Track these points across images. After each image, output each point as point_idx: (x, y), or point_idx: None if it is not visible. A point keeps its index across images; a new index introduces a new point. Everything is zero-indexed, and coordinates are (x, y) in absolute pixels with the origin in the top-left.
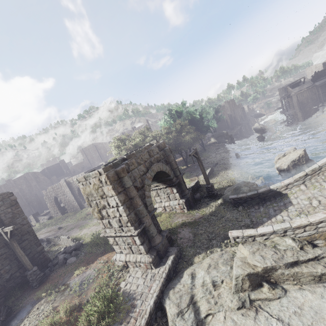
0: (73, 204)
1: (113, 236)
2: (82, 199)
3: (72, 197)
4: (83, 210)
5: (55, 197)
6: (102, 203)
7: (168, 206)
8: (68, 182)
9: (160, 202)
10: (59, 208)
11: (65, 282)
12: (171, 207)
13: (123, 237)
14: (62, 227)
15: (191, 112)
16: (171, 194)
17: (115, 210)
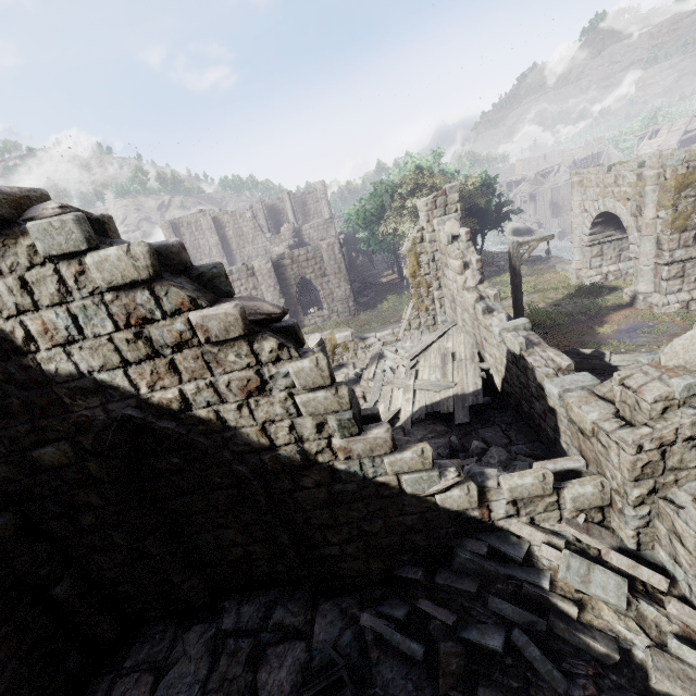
0: None
1: (686, 261)
2: (302, 307)
3: (278, 300)
4: (308, 330)
5: None
6: None
7: (617, 270)
8: (276, 263)
9: (598, 267)
10: None
11: (603, 341)
12: (621, 272)
13: None
14: None
15: (455, 173)
16: (628, 250)
17: None
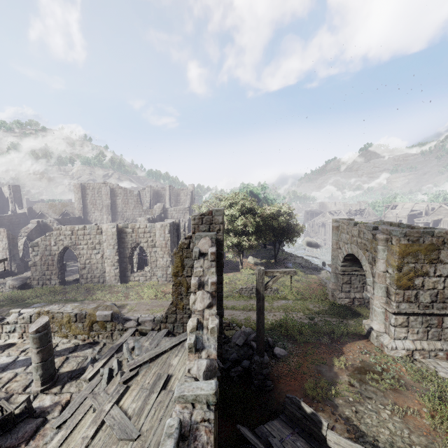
0: (107, 270)
1: (409, 314)
2: (131, 265)
3: (114, 257)
4: (129, 285)
5: (65, 248)
6: (425, 269)
7: (361, 298)
8: (121, 229)
9: (347, 292)
10: (61, 271)
11: (337, 377)
12: (364, 300)
13: (427, 316)
14: (117, 306)
15: (272, 200)
16: None
17: (441, 280)
